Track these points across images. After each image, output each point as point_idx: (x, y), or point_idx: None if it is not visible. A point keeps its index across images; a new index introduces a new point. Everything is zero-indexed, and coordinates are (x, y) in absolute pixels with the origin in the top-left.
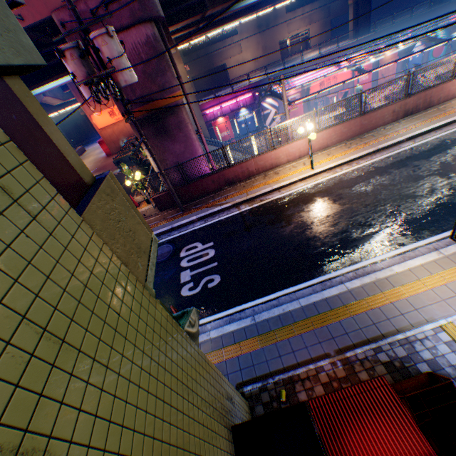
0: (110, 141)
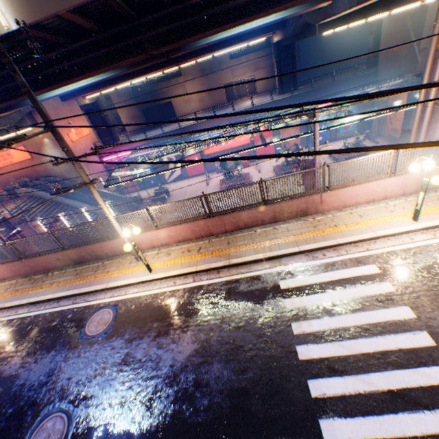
0: (2, 180)
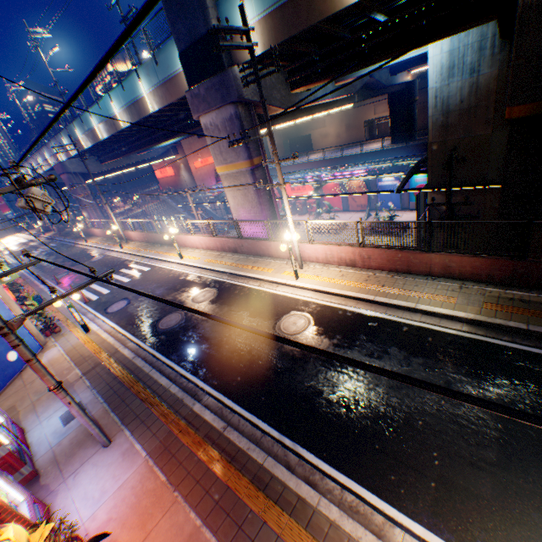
0: (163, 186)
